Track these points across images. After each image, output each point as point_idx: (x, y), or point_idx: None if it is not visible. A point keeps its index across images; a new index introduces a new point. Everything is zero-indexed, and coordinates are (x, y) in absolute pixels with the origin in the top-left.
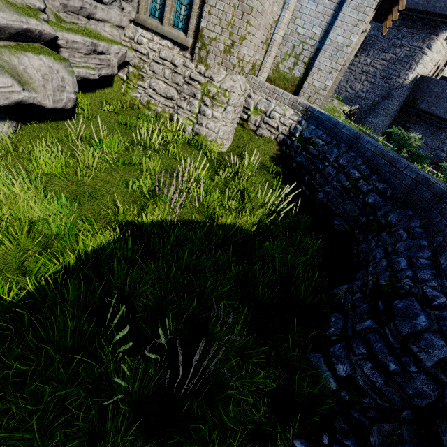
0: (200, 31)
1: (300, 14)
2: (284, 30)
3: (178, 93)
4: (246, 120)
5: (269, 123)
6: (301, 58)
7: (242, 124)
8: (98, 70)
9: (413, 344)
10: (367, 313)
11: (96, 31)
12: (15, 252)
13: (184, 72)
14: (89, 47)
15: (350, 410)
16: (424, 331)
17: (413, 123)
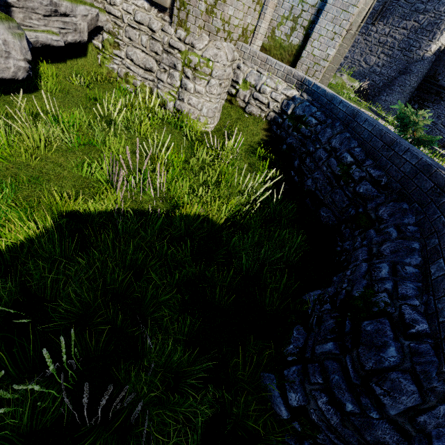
0: None
1: None
2: None
3: (157, 64)
4: (235, 95)
5: (259, 98)
6: (300, 21)
7: (230, 100)
8: (62, 35)
9: (377, 384)
10: (332, 332)
11: None
12: None
13: (163, 39)
14: (47, 6)
15: (303, 442)
16: (392, 368)
17: (432, 101)
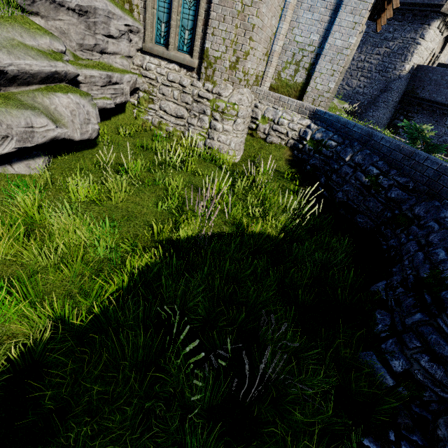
0: (205, 52)
1: (297, 24)
2: (283, 40)
3: (188, 112)
4: (255, 129)
5: (278, 130)
6: (302, 64)
7: (251, 134)
8: (113, 99)
9: None
10: (414, 306)
11: (108, 63)
12: (74, 278)
13: (193, 92)
14: (104, 79)
15: (410, 405)
16: None
17: (416, 112)
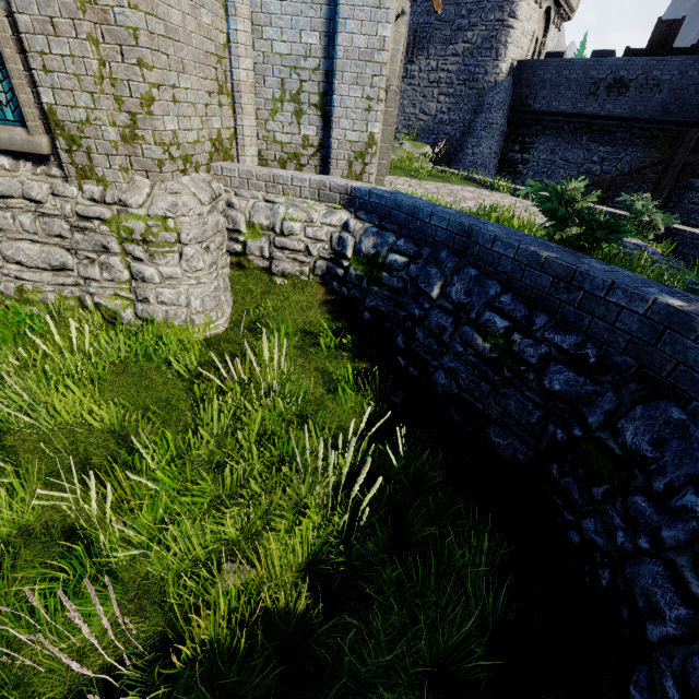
0: (48, 115)
1: (267, 16)
2: (250, 56)
3: (72, 254)
4: (244, 253)
5: (287, 246)
6: (304, 98)
7: (238, 263)
8: None
9: None
10: None
11: None
12: None
13: (62, 209)
14: None
15: None
16: None
17: (535, 135)
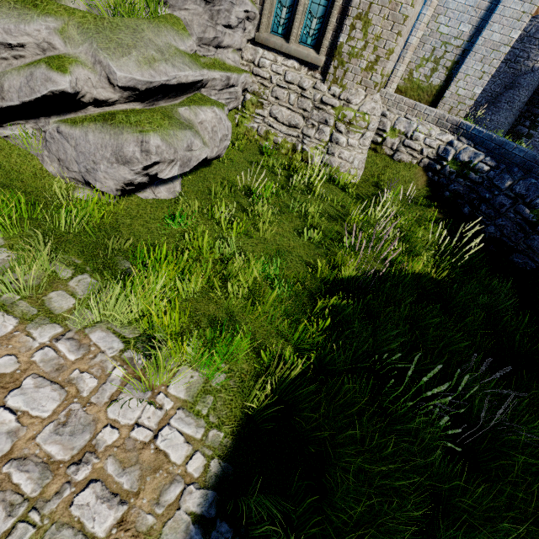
0: (337, 48)
1: (445, 9)
2: (423, 30)
3: (304, 120)
4: (380, 144)
5: (411, 146)
6: (442, 62)
7: (374, 149)
8: (226, 105)
9: None
10: None
11: (221, 60)
12: (273, 319)
13: (314, 96)
14: (224, 82)
15: None
16: None
17: None
